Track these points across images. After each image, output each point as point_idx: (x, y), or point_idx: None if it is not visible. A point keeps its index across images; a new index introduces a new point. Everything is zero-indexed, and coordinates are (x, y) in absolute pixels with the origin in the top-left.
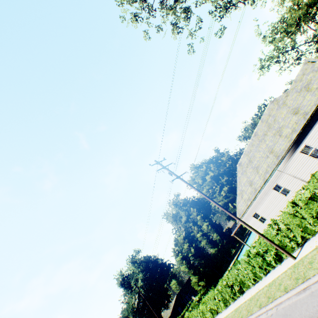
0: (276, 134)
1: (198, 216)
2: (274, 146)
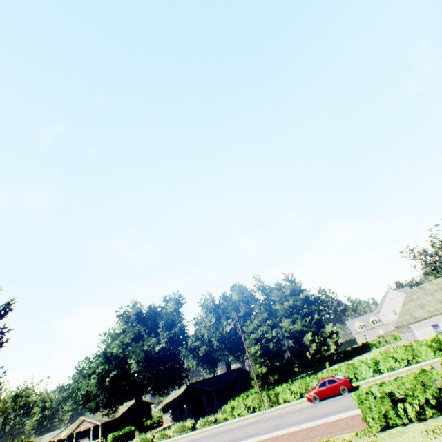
0: None
1: (270, 320)
2: None
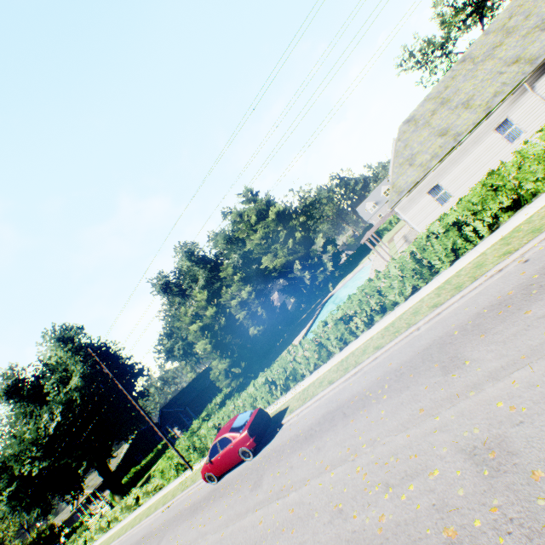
0: (530, 33)
1: (238, 275)
2: (523, 51)
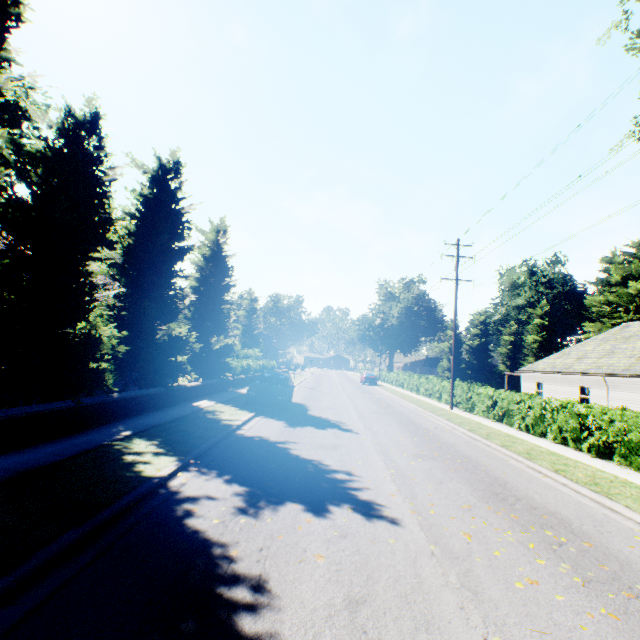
0: None
1: (538, 320)
2: None
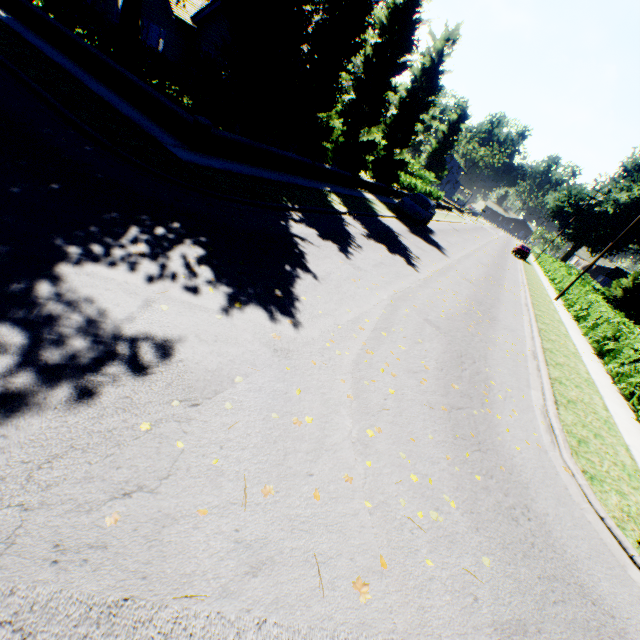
0: None
1: None
2: None
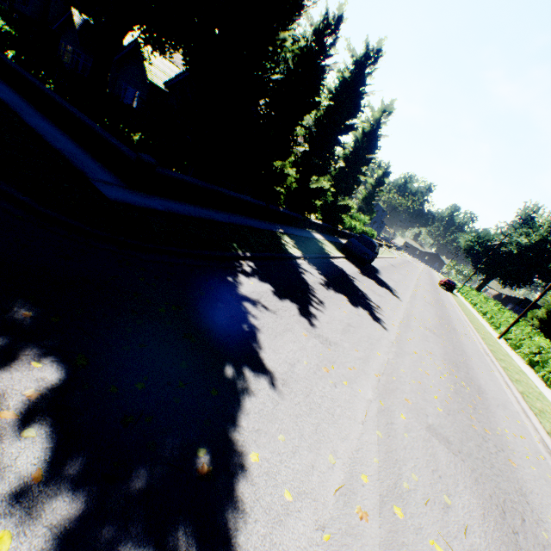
0: None
1: None
2: None
